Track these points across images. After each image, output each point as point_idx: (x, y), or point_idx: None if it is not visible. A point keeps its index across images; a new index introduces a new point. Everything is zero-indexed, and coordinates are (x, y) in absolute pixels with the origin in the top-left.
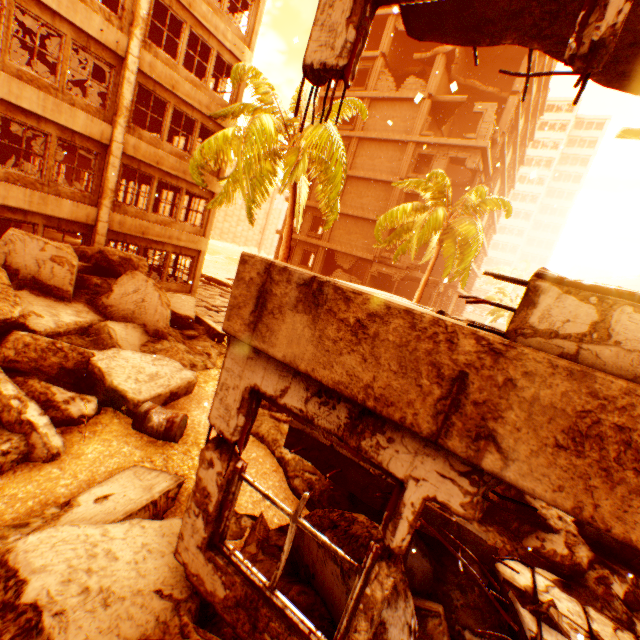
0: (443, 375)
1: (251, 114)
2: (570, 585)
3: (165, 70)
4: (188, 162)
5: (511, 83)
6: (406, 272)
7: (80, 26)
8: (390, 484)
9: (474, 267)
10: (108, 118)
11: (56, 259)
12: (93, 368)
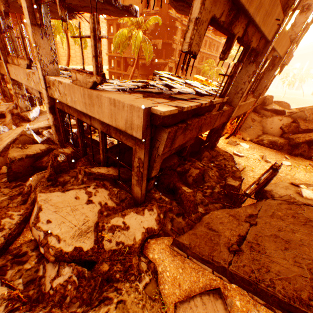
0: None
1: None
2: None
3: None
4: None
5: None
6: (150, 61)
7: None
8: None
9: (205, 51)
10: None
11: None
12: (11, 94)
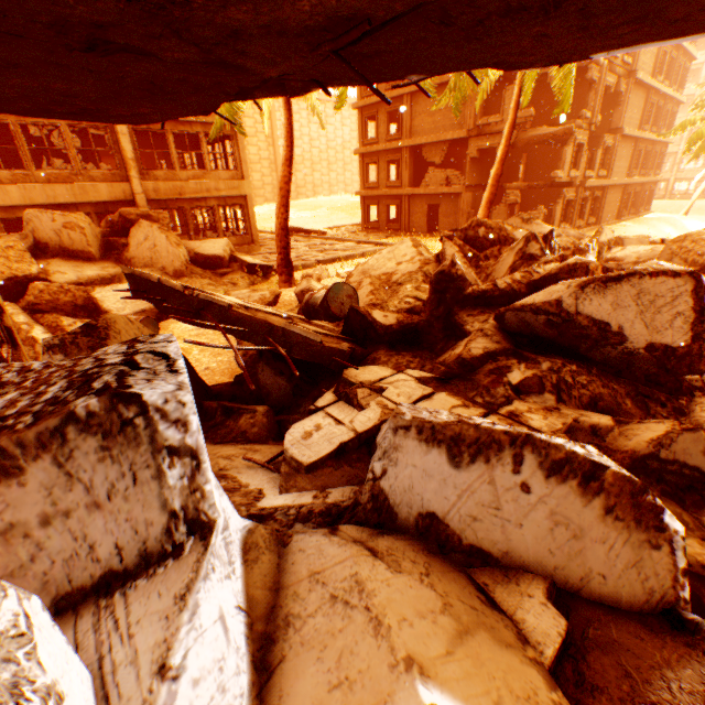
0: None
1: None
2: (452, 383)
3: None
4: None
5: None
6: (514, 134)
7: None
8: (203, 301)
9: (660, 86)
10: None
11: (67, 226)
12: (94, 300)
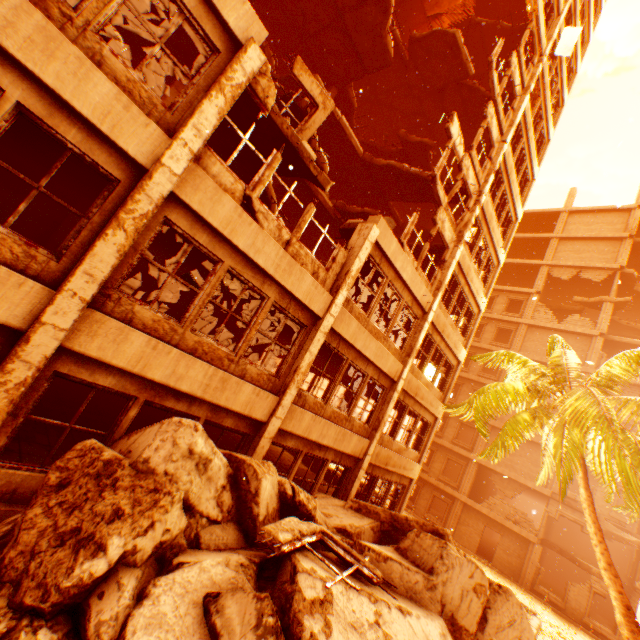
0: None
1: (521, 364)
2: None
3: (442, 318)
4: (429, 390)
5: None
6: (604, 525)
7: (414, 293)
8: None
9: None
10: (401, 357)
11: (475, 587)
12: None
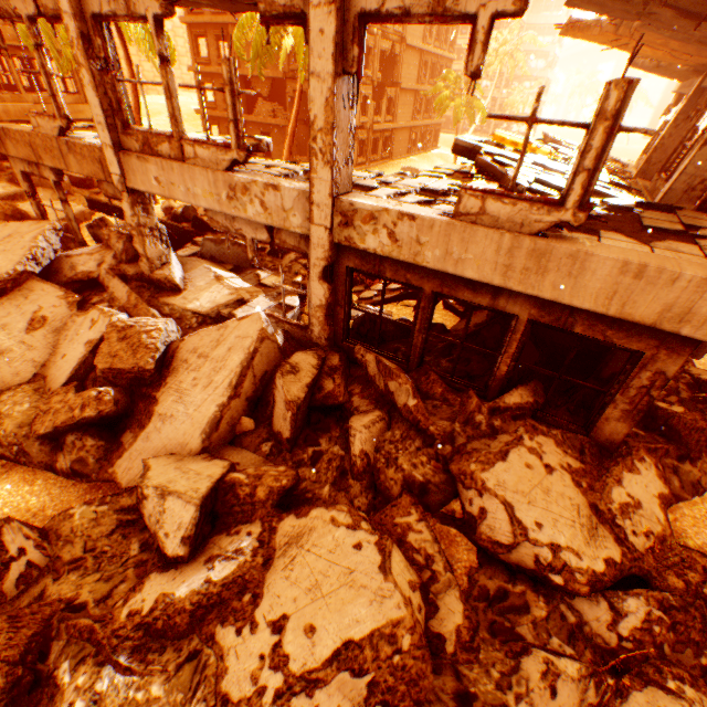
0: (31, 146)
1: None
2: None
3: None
4: None
5: None
6: None
7: None
8: None
9: (431, 49)
10: None
11: None
12: (22, 212)
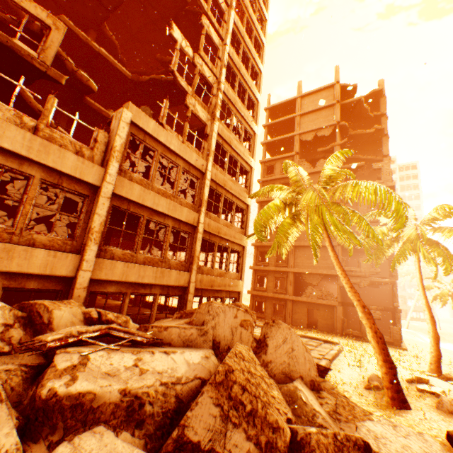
0: None
1: (279, 190)
2: None
3: (221, 176)
4: (231, 228)
5: (374, 152)
6: (369, 278)
7: (187, 159)
8: None
9: None
10: (195, 209)
11: (242, 323)
12: None
